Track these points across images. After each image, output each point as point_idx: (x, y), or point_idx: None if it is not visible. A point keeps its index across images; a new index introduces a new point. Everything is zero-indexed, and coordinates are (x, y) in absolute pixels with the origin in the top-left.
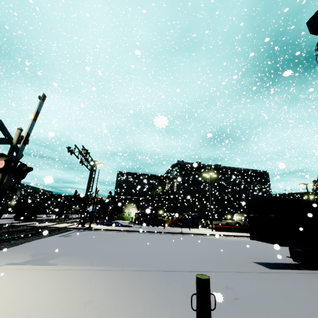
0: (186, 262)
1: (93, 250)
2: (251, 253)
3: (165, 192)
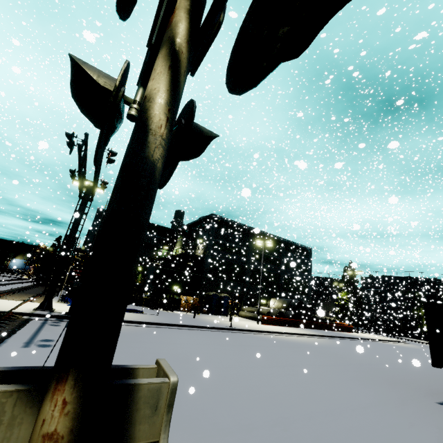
0: (396, 425)
1: (187, 405)
2: (384, 376)
3: (182, 256)
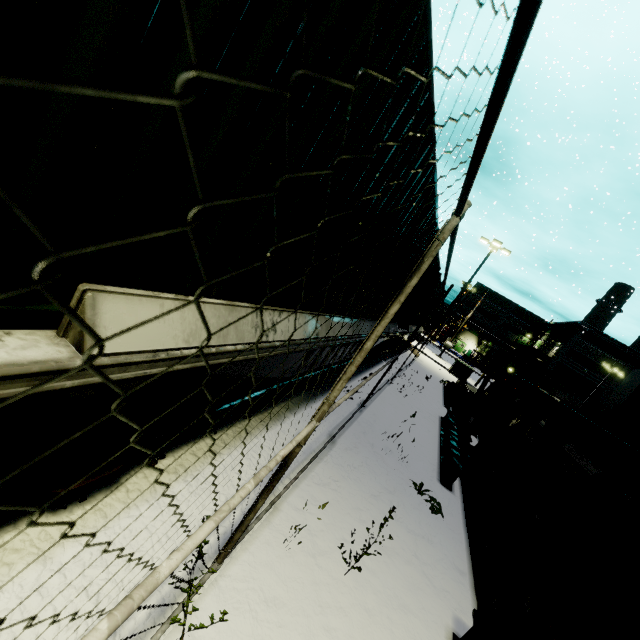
0: None
1: None
2: None
3: (532, 349)
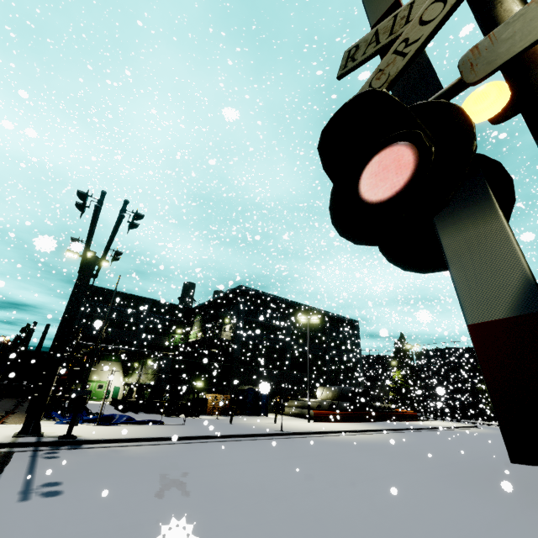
0: None
1: None
2: (486, 476)
3: (204, 341)
